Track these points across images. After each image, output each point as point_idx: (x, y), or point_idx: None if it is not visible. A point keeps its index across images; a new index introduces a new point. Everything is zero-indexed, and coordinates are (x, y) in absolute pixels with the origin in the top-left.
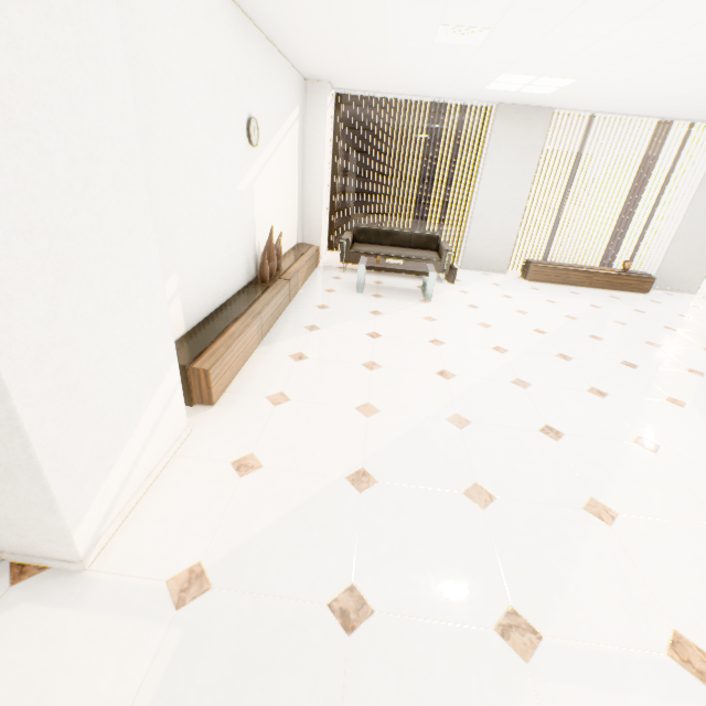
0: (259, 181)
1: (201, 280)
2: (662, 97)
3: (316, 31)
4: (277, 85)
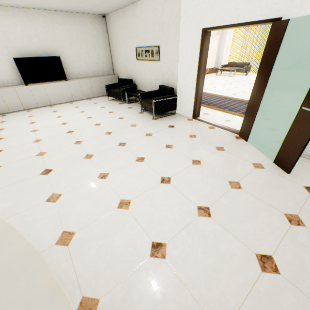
0: None
1: None
2: None
3: None
4: None
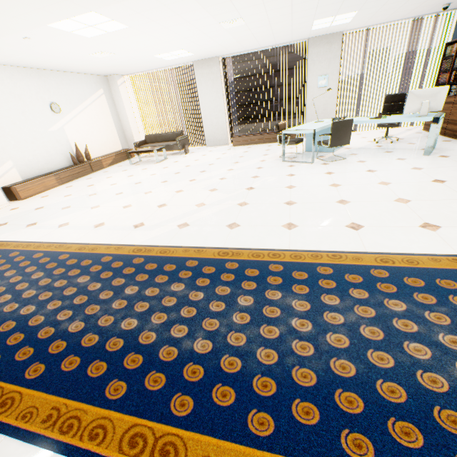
0: (69, 125)
1: (29, 164)
2: (235, 43)
3: (64, 66)
4: (75, 86)
